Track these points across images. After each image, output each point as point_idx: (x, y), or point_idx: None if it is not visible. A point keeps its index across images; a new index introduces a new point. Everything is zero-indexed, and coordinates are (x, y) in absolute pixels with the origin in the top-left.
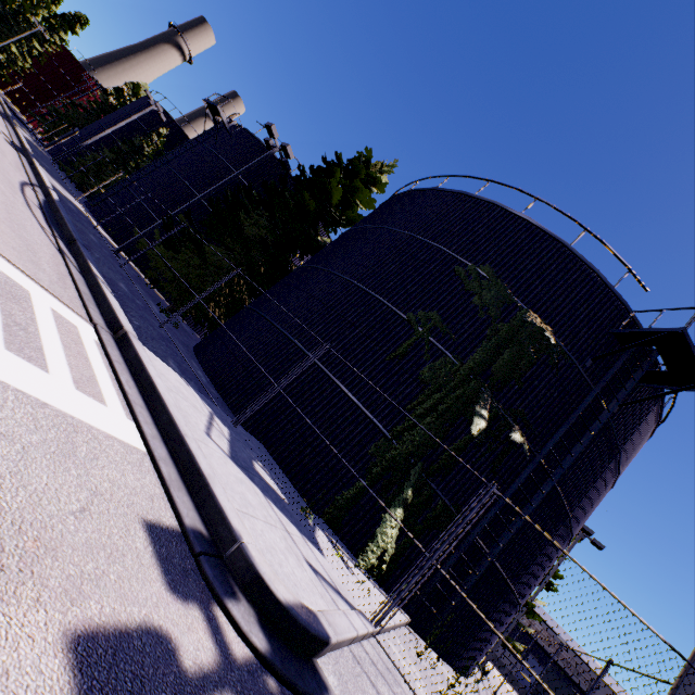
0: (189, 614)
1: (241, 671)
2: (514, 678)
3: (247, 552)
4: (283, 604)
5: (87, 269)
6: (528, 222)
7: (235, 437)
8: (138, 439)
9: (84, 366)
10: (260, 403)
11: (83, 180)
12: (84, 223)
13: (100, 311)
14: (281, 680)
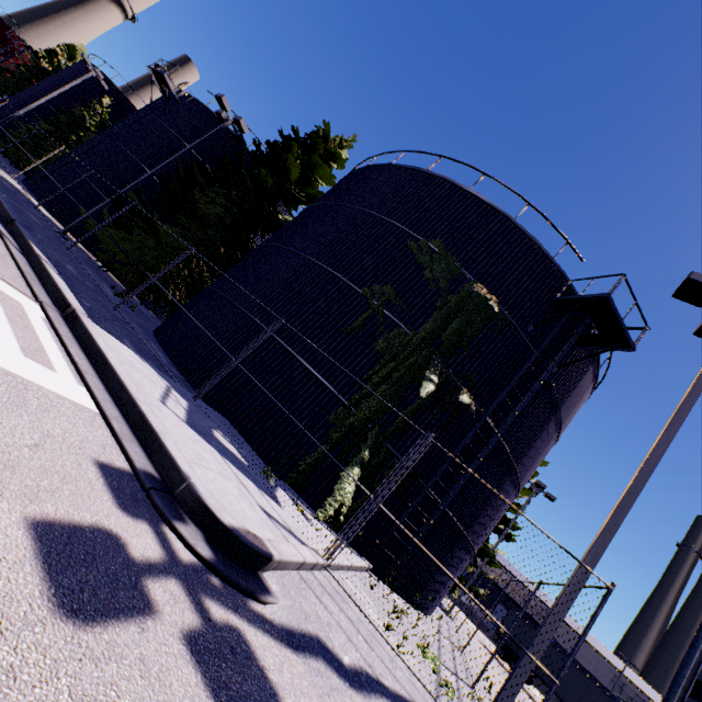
0: (138, 526)
1: (186, 568)
2: (485, 625)
3: (194, 488)
4: (228, 527)
5: (29, 250)
6: (476, 197)
7: (194, 408)
8: (90, 401)
9: (31, 338)
10: (218, 377)
11: (18, 156)
12: (23, 203)
13: (46, 290)
14: (225, 579)
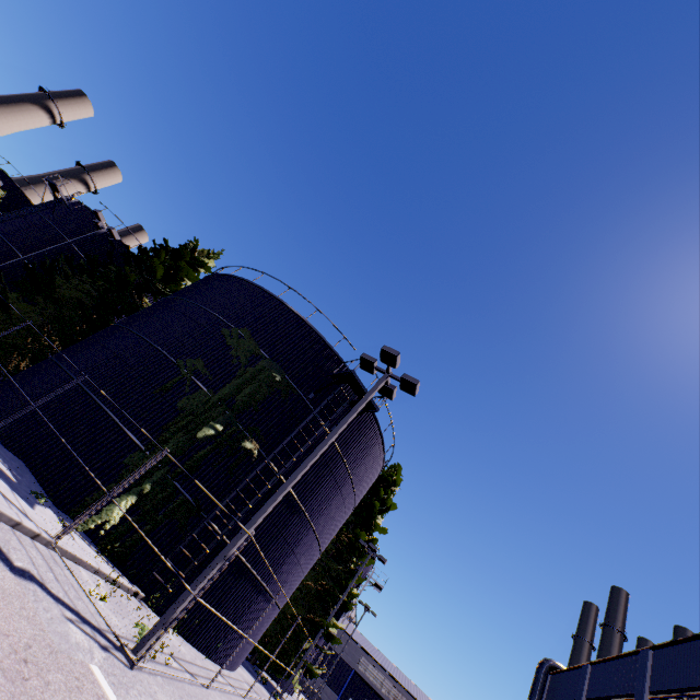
0: None
1: None
2: None
3: None
4: None
5: None
6: (281, 302)
7: None
8: None
9: None
10: (14, 418)
11: None
12: None
13: None
14: None
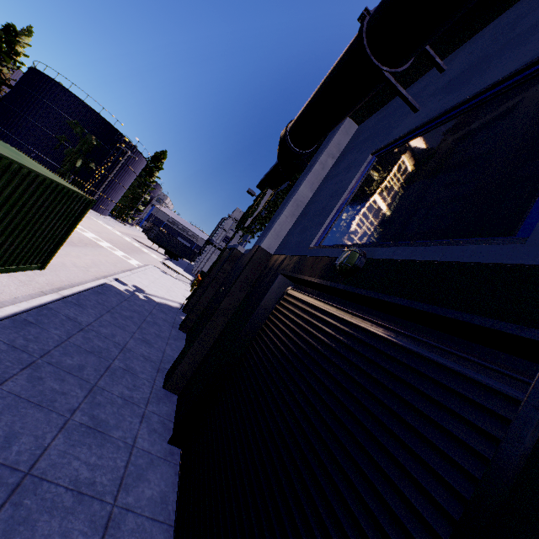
0: None
1: None
2: None
3: None
4: None
5: None
6: (87, 105)
7: None
8: None
9: None
10: None
11: None
12: None
13: None
14: None
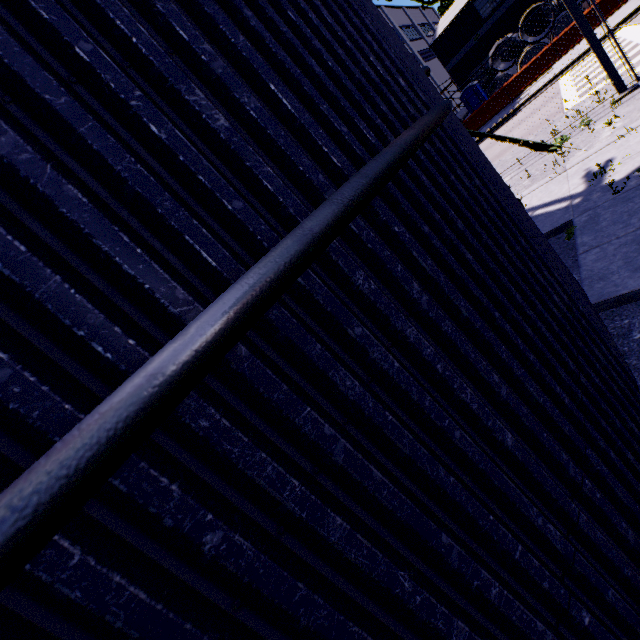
0: None
1: None
2: None
3: None
4: None
5: None
6: None
7: None
8: None
9: None
10: None
11: None
12: None
13: None
14: None
